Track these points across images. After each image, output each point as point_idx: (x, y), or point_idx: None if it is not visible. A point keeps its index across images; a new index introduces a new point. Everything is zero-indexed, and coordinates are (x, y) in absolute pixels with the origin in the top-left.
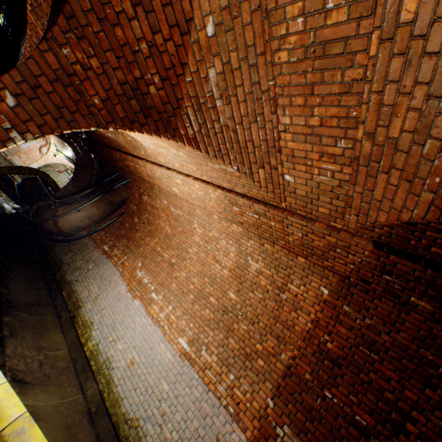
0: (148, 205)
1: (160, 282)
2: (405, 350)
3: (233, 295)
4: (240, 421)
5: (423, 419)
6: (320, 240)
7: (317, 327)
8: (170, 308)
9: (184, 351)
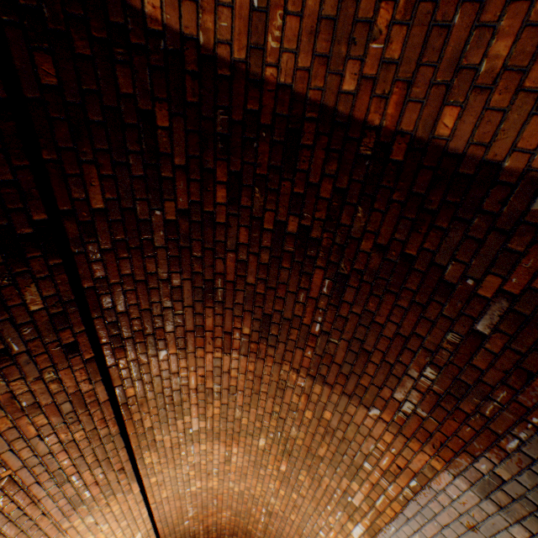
0: (210, 536)
1: (299, 537)
2: (177, 258)
3: (262, 441)
4: (424, 473)
5: (269, 215)
6: (29, 424)
7: (230, 347)
8: (322, 534)
9: (367, 535)
